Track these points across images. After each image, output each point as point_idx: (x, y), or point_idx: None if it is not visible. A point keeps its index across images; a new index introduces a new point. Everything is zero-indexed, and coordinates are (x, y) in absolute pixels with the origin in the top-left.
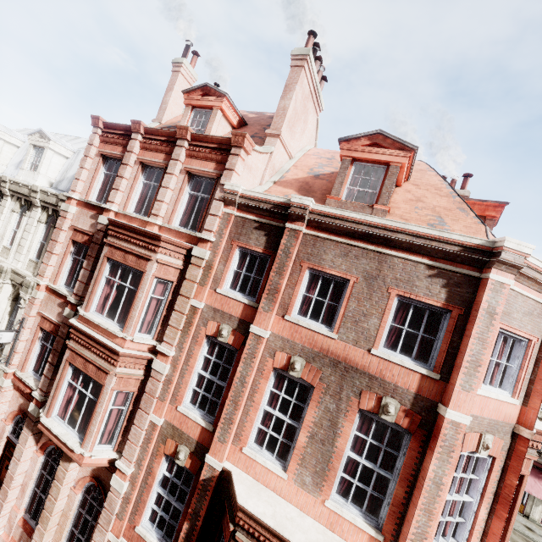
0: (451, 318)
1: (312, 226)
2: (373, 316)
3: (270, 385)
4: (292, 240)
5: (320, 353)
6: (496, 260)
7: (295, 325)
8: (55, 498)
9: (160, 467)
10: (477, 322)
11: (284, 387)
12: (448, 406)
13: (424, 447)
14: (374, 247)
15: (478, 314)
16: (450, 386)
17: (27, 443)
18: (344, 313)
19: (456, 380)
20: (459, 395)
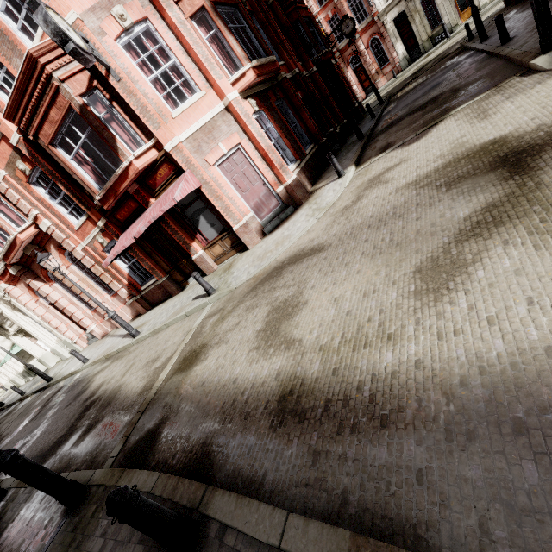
0: None
1: None
2: None
3: None
4: None
5: None
6: None
7: None
8: (63, 277)
9: (39, 193)
10: None
11: None
12: None
13: None
14: None
15: None
16: None
17: (36, 285)
18: None
19: None
20: None
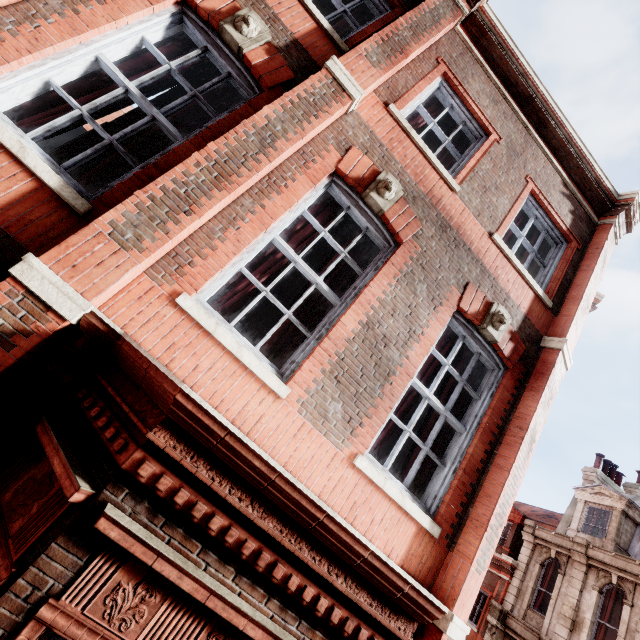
0: (570, 248)
1: (468, 30)
2: (505, 195)
3: (310, 200)
4: (448, 11)
5: (427, 198)
6: (625, 208)
7: (401, 131)
8: None
9: None
10: (599, 259)
11: (335, 220)
12: (565, 337)
13: (519, 389)
14: (526, 120)
15: (602, 252)
16: (565, 318)
17: None
18: (475, 166)
19: (577, 310)
20: (573, 330)
